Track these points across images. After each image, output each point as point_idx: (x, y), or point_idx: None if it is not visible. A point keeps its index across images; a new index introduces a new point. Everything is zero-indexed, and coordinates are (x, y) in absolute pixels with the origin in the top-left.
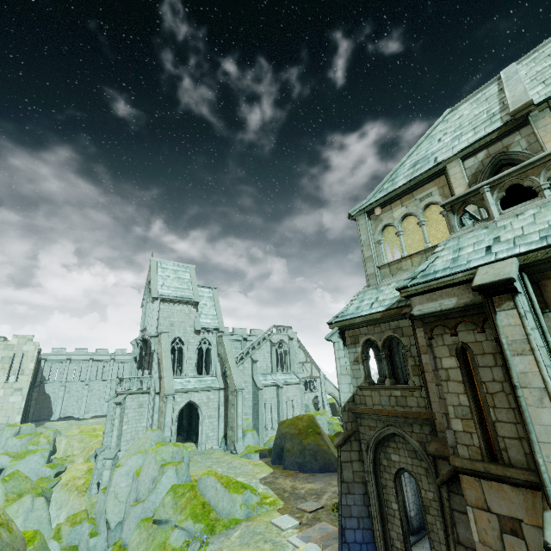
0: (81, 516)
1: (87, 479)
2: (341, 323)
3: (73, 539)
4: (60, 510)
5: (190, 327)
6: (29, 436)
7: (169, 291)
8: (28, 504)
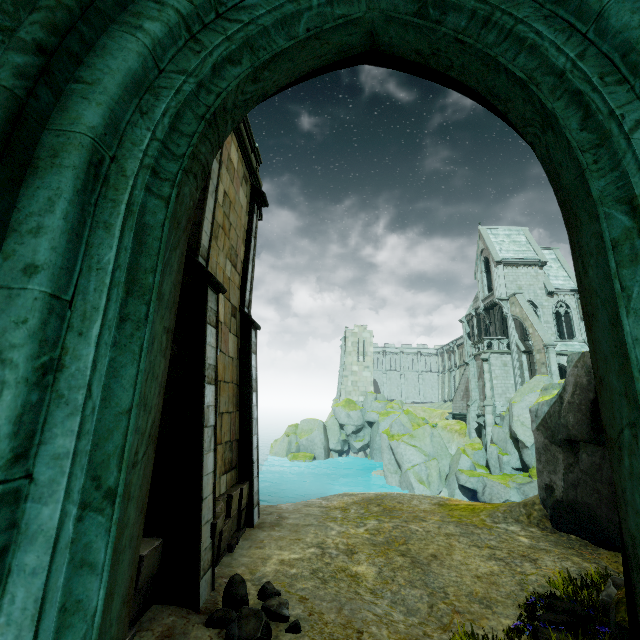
0: (477, 446)
1: (460, 427)
2: None
3: (477, 459)
4: (449, 443)
5: (540, 290)
6: (384, 402)
7: (509, 254)
8: (429, 430)
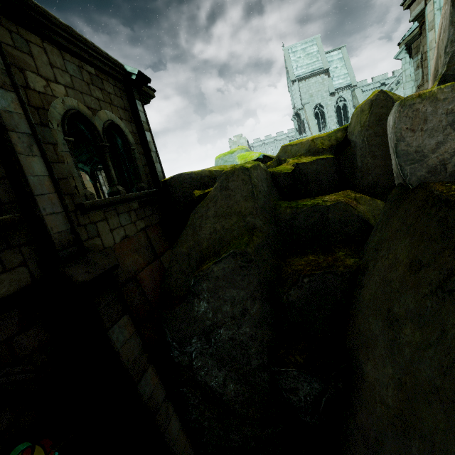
0: None
1: None
2: (405, 40)
3: None
4: None
5: (326, 93)
6: None
7: (302, 70)
8: None
